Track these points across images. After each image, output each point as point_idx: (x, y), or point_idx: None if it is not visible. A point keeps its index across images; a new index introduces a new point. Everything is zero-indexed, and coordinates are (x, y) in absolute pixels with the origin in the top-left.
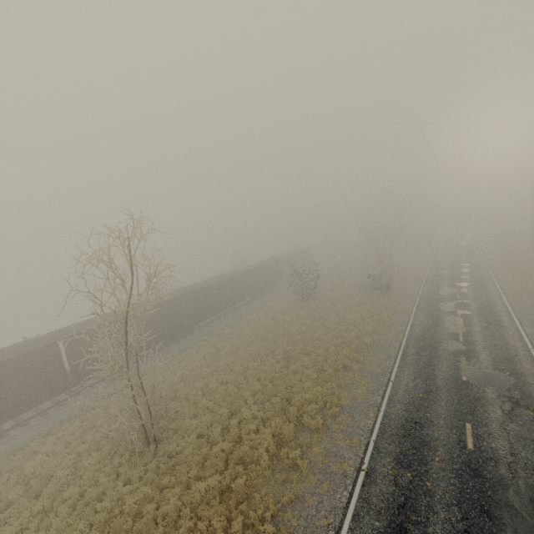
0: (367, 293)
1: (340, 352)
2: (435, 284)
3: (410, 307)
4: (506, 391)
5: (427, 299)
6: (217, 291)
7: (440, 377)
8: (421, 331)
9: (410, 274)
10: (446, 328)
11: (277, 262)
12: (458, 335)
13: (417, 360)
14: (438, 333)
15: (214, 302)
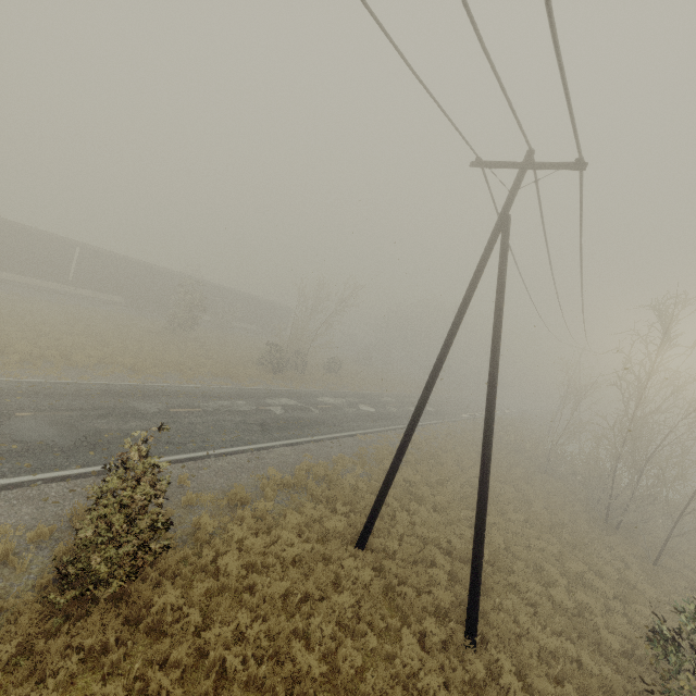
0: (255, 363)
1: (21, 349)
2: (344, 395)
3: (247, 384)
4: (7, 440)
5: (287, 392)
6: (49, 250)
7: (5, 400)
8: (172, 390)
9: (355, 384)
10: (205, 402)
11: (209, 287)
12: (191, 408)
13: (60, 389)
14: (180, 398)
15: (34, 261)
